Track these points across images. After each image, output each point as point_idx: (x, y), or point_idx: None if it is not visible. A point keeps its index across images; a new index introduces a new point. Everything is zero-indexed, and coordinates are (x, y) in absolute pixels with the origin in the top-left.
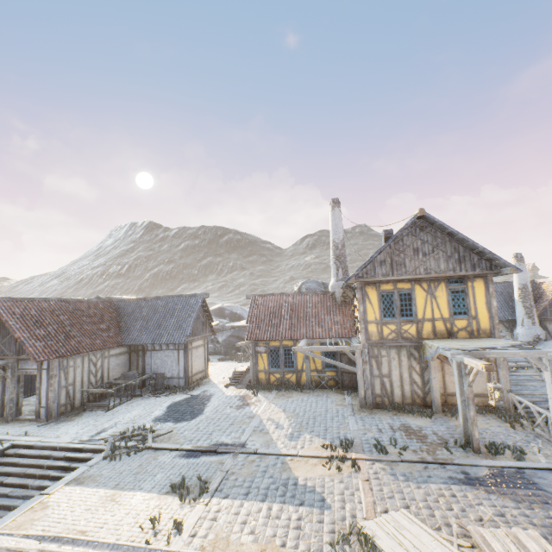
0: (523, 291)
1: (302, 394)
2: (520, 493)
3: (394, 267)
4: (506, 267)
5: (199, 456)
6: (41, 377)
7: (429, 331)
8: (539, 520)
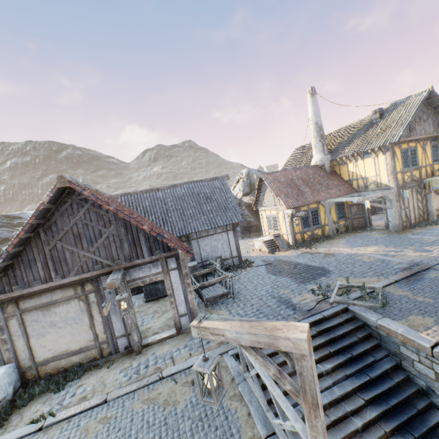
0: None
1: (339, 239)
2: None
3: (411, 131)
4: None
5: (420, 277)
6: (170, 280)
7: (424, 174)
8: None
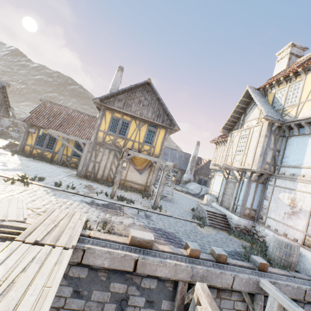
0: (193, 158)
1: (48, 164)
2: (109, 210)
3: (125, 105)
4: (175, 126)
5: None
6: None
7: (130, 146)
8: (103, 217)
